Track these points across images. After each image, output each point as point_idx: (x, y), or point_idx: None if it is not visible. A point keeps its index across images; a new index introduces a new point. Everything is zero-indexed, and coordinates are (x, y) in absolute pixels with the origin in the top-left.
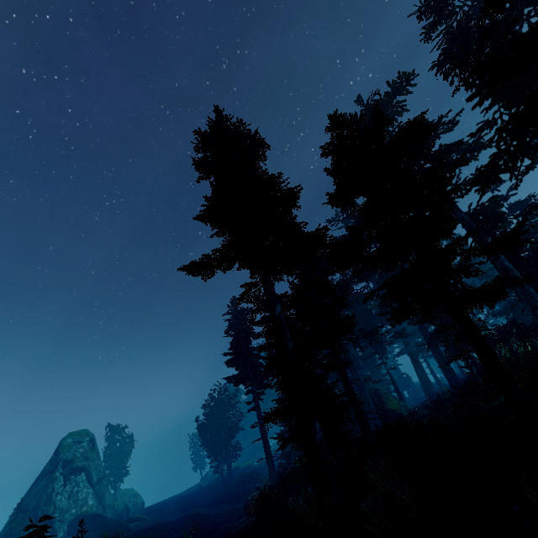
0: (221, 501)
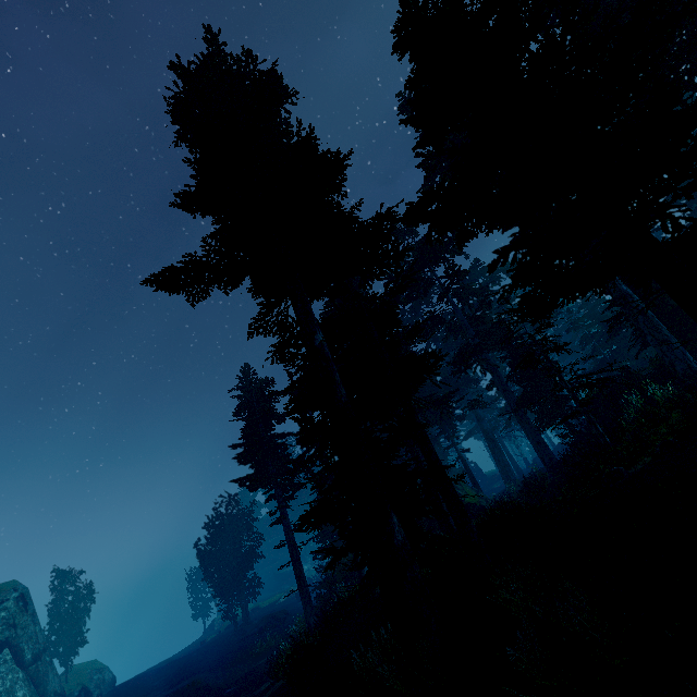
0: (233, 660)
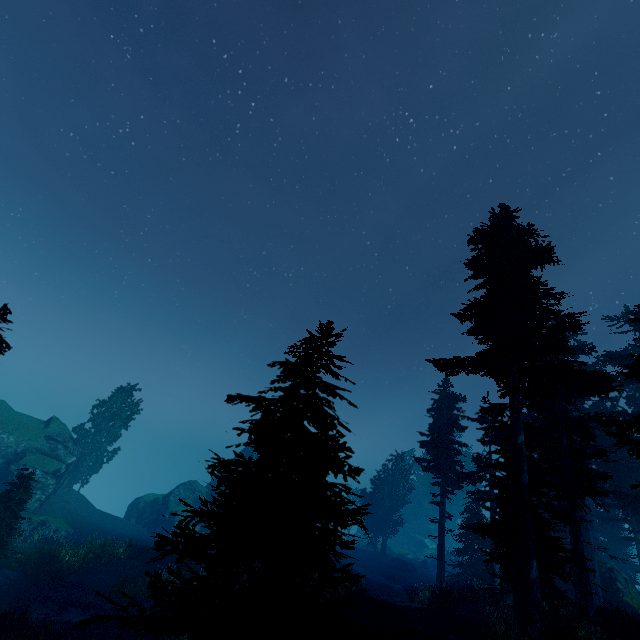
0: (373, 570)
